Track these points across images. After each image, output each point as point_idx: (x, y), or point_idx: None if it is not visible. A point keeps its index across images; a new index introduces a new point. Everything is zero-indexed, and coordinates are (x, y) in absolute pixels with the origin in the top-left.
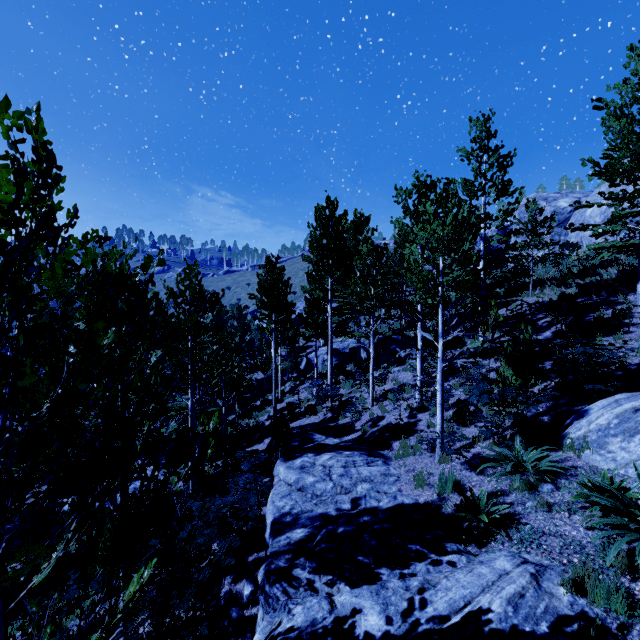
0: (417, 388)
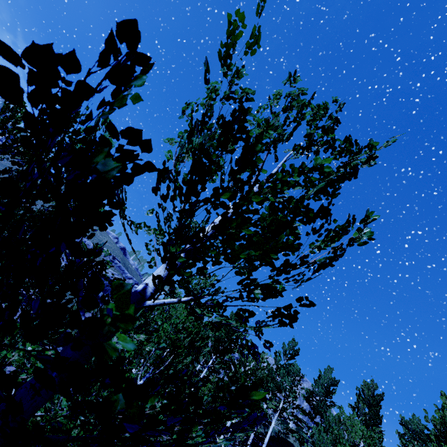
0: None
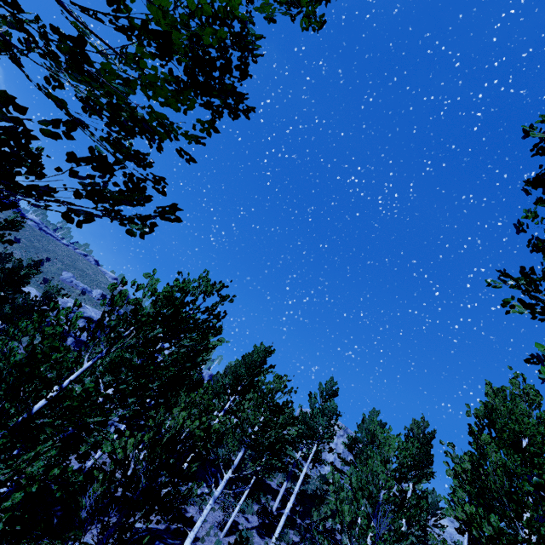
0: (274, 540)
